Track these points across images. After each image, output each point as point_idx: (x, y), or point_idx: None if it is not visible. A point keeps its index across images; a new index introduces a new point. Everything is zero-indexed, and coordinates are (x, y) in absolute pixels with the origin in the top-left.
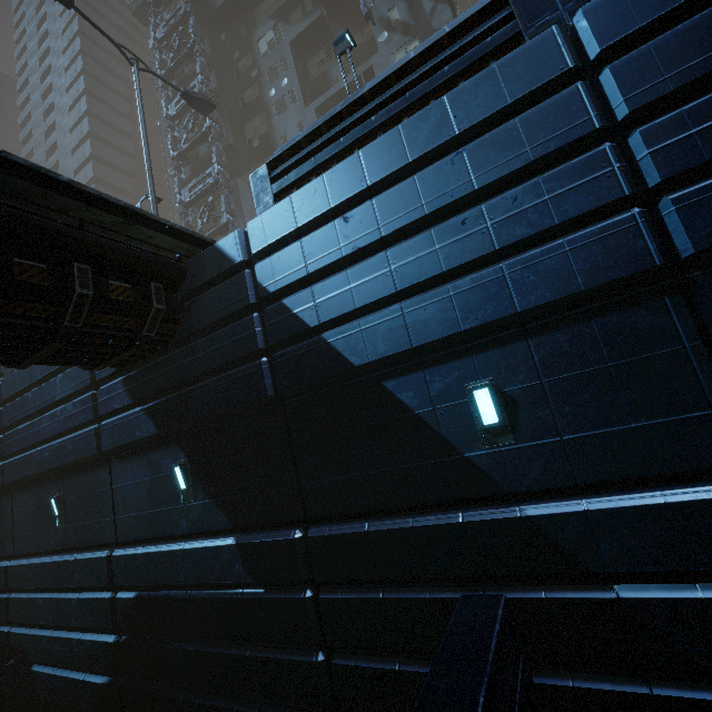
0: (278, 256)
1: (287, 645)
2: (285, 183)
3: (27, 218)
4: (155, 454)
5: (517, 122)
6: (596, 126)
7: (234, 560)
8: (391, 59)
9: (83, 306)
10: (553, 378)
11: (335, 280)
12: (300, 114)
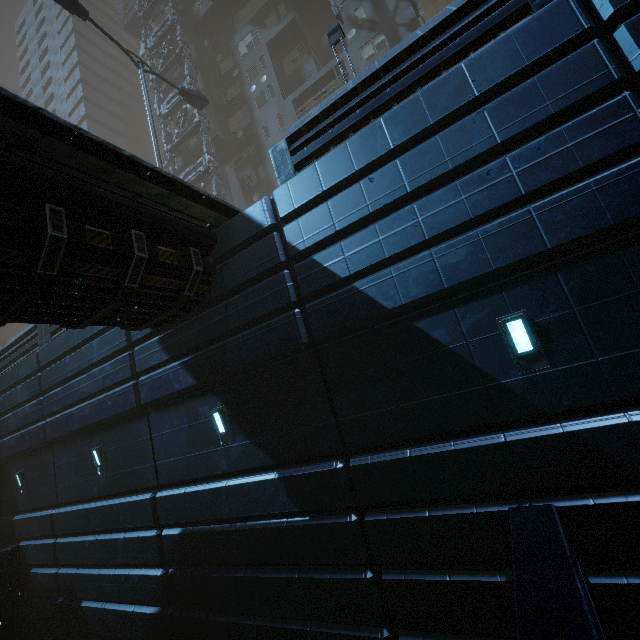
0: (306, 217)
1: (333, 566)
2: (304, 154)
3: (94, 190)
4: (192, 403)
5: (536, 81)
6: (615, 77)
7: (278, 492)
8: (359, 53)
9: (140, 268)
10: (584, 306)
11: (364, 235)
12: (279, 106)
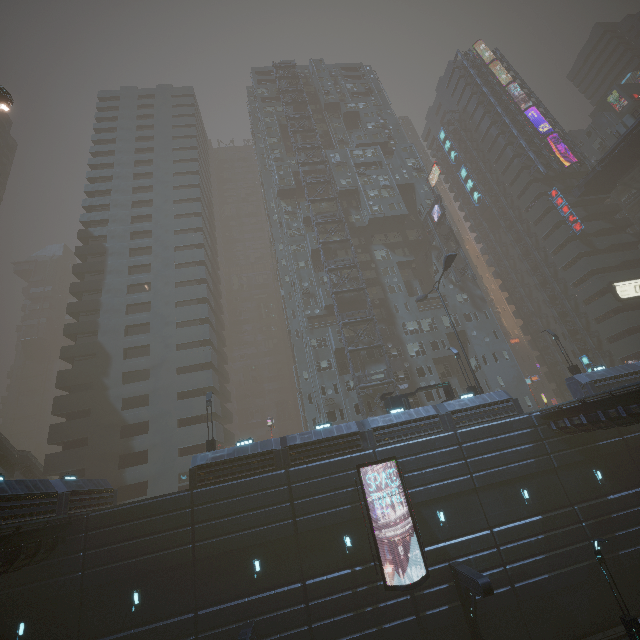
0: None
1: None
2: (601, 389)
3: None
4: (581, 467)
5: None
6: None
7: (633, 497)
8: (455, 297)
9: None
10: None
11: None
12: (406, 299)
